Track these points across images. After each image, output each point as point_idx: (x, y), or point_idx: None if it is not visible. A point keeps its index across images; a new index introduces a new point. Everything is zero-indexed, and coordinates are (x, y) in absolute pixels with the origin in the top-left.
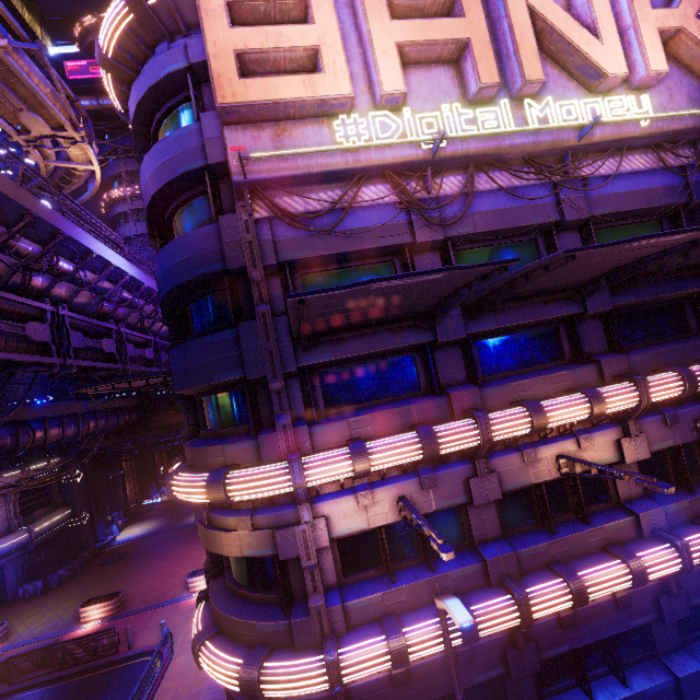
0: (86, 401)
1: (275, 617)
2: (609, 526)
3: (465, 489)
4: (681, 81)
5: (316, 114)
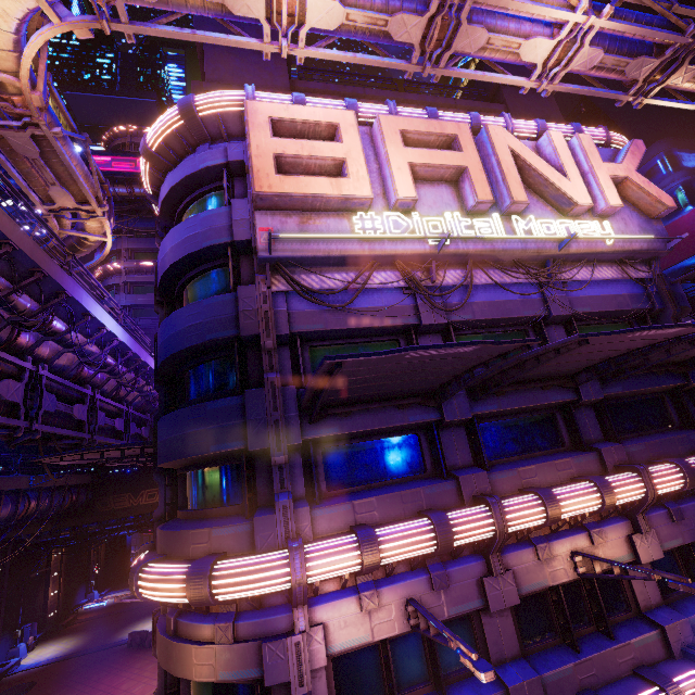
0: (34, 476)
1: None
2: (636, 642)
3: (479, 591)
4: (632, 214)
5: (339, 208)
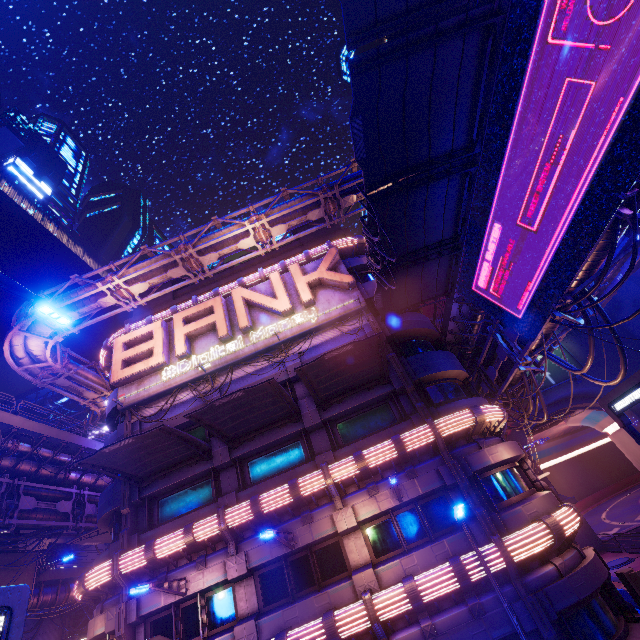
0: None
1: None
2: (332, 591)
3: (225, 568)
4: (335, 294)
5: (154, 371)
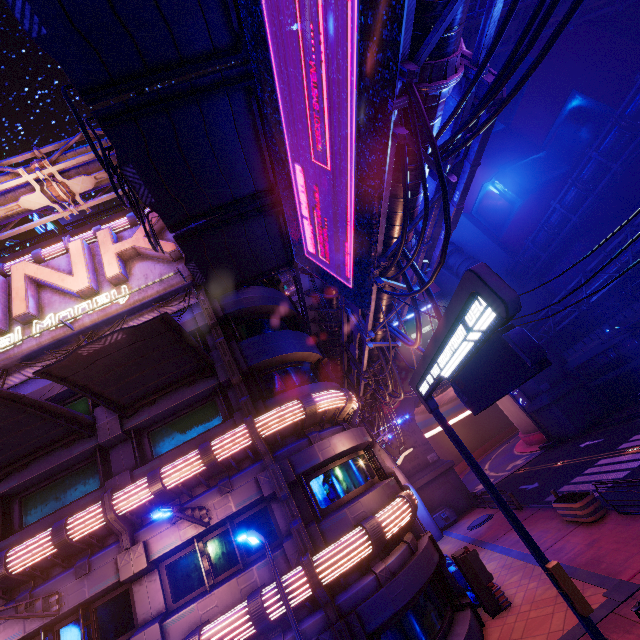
0: None
1: None
2: None
3: None
4: (156, 267)
5: None
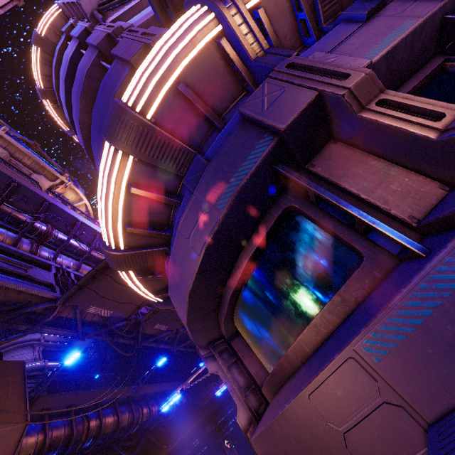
0: (134, 385)
1: (397, 283)
2: None
3: None
4: None
5: None
